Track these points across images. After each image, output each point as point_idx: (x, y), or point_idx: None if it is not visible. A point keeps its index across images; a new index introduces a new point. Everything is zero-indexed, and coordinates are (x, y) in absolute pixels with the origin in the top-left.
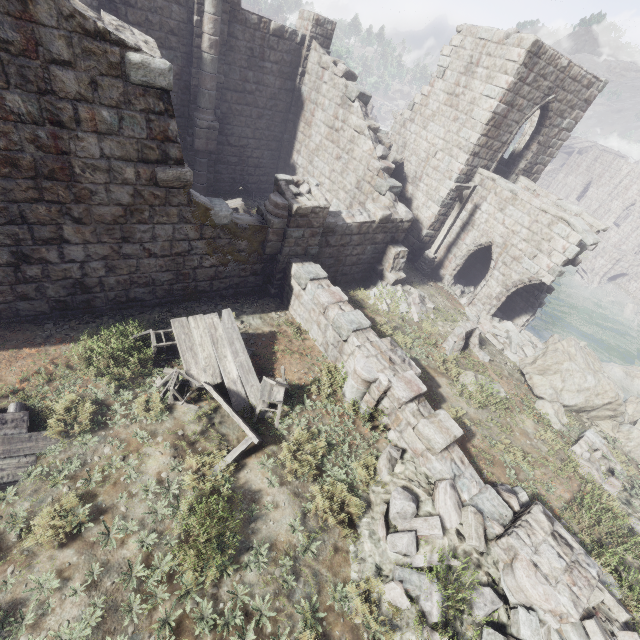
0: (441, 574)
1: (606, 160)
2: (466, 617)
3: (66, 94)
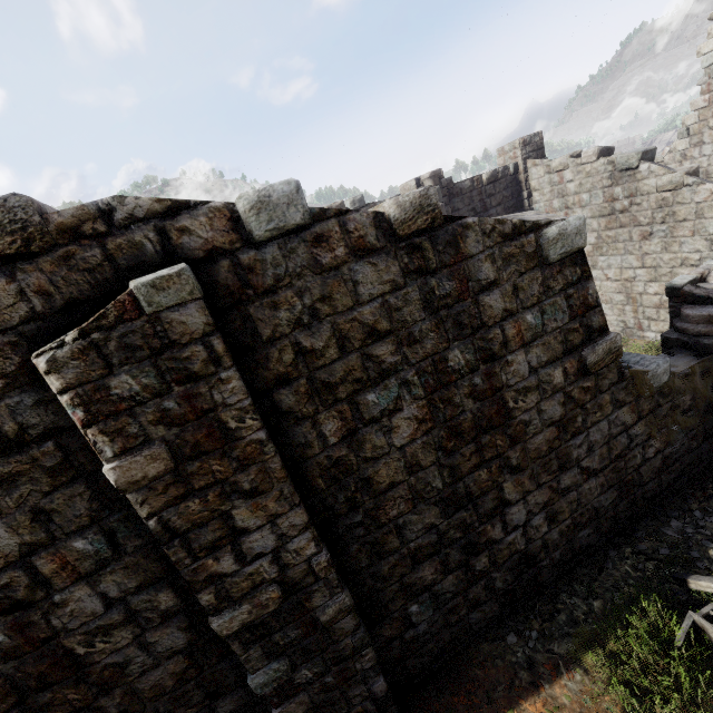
0: None
1: None
2: None
3: (493, 319)
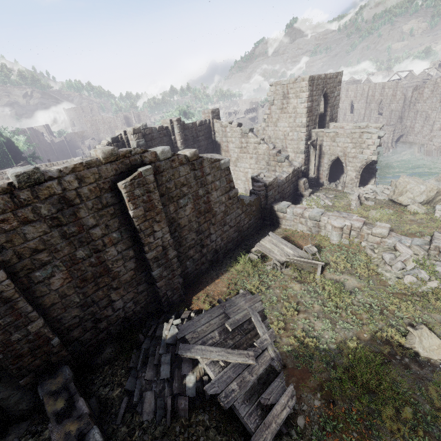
0: (419, 264)
1: (353, 88)
2: (437, 274)
3: (209, 183)
